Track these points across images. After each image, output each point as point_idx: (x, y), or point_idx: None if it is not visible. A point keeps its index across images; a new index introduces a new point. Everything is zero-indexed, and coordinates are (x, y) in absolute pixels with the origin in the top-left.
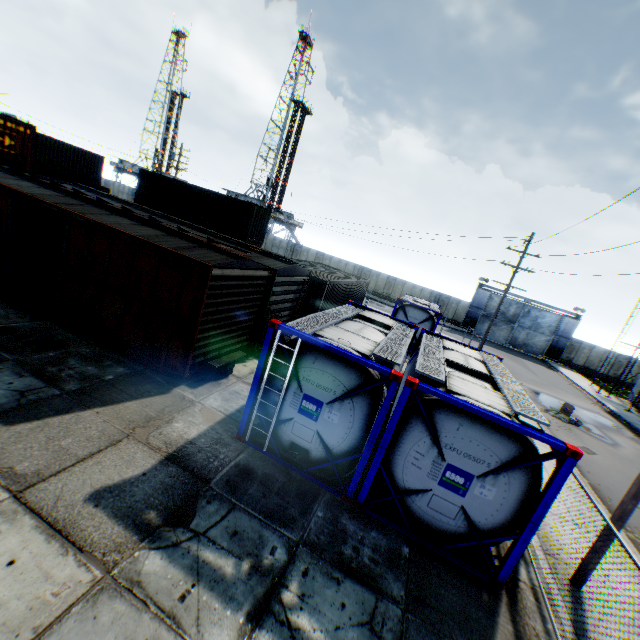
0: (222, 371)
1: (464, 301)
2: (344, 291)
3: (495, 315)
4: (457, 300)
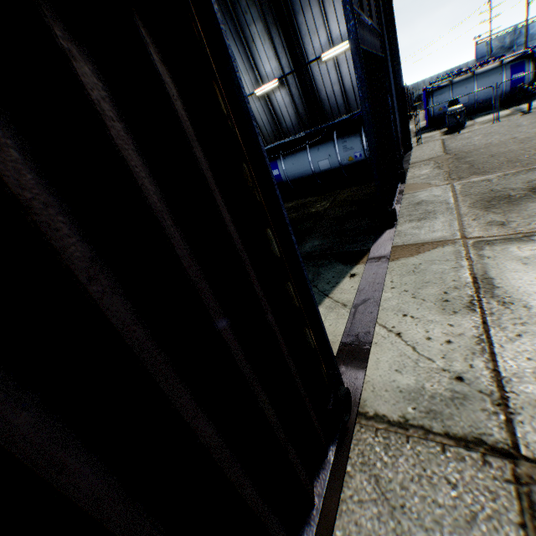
0: (411, 118)
1: (469, 61)
2: (410, 95)
3: (490, 51)
4: (464, 64)
